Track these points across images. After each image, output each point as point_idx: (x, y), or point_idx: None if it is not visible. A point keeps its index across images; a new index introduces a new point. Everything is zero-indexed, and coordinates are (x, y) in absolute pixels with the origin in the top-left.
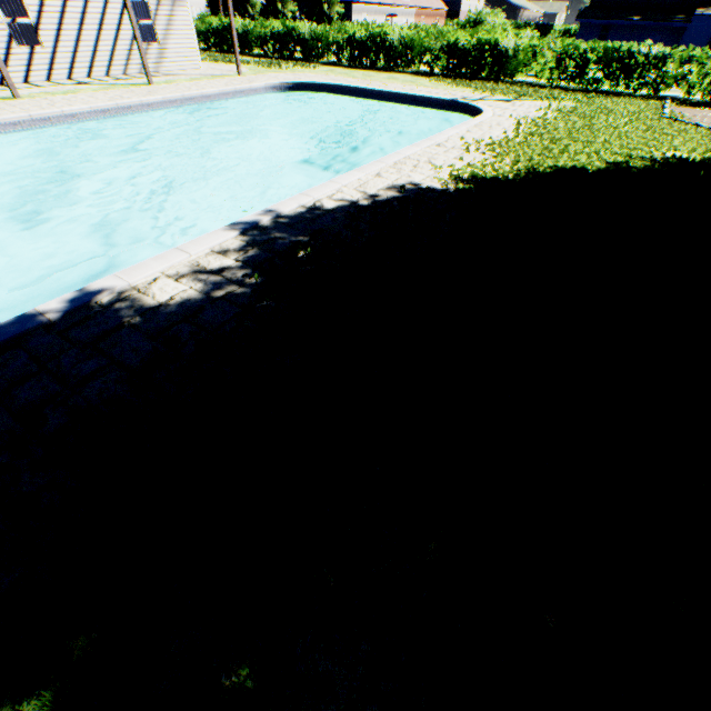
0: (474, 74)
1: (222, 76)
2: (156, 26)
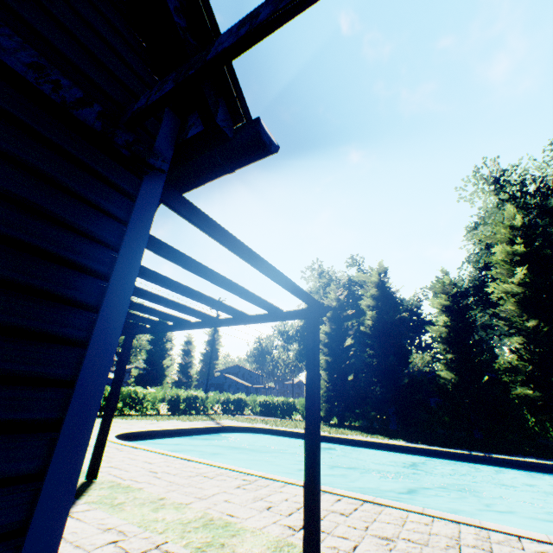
0: (120, 411)
1: None
2: None
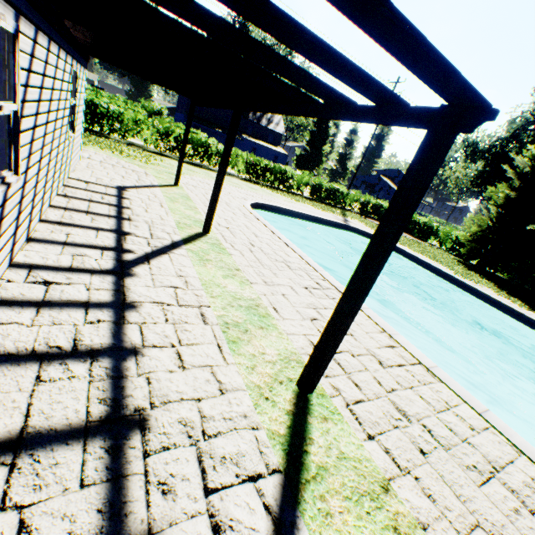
0: (271, 184)
1: (166, 186)
2: (75, 106)
